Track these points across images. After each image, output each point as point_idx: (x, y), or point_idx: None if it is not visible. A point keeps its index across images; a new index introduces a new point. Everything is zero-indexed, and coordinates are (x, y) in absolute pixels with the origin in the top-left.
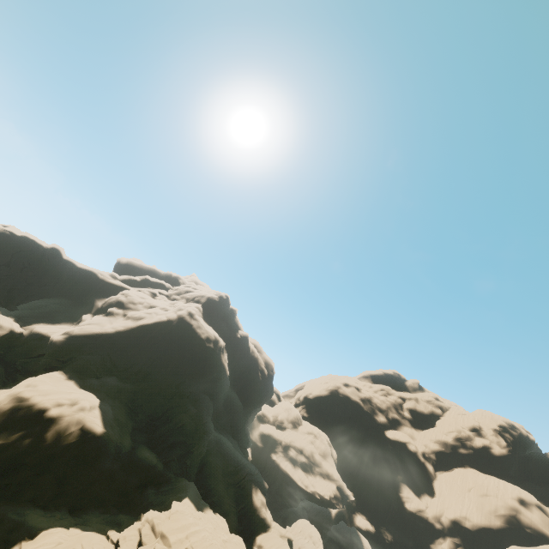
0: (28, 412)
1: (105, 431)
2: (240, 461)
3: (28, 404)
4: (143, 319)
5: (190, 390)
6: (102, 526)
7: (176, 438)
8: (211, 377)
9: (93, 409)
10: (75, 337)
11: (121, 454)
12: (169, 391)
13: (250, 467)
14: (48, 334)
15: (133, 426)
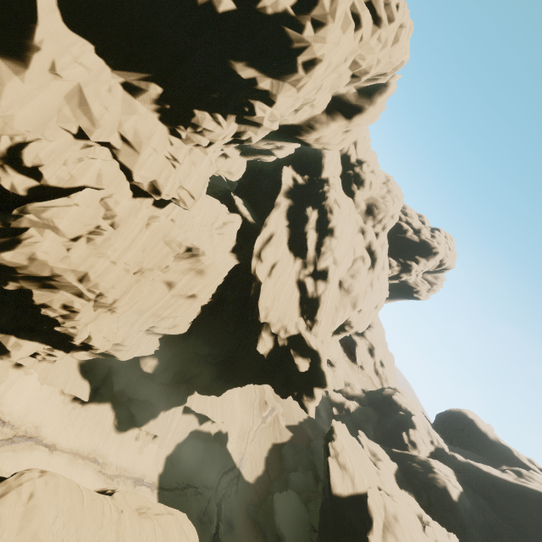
0: (428, 464)
1: (457, 501)
2: None
3: (429, 462)
4: (526, 483)
5: None
6: None
7: None
8: None
9: (456, 488)
10: (469, 464)
11: (466, 532)
12: None
13: None
14: (458, 458)
15: (487, 538)
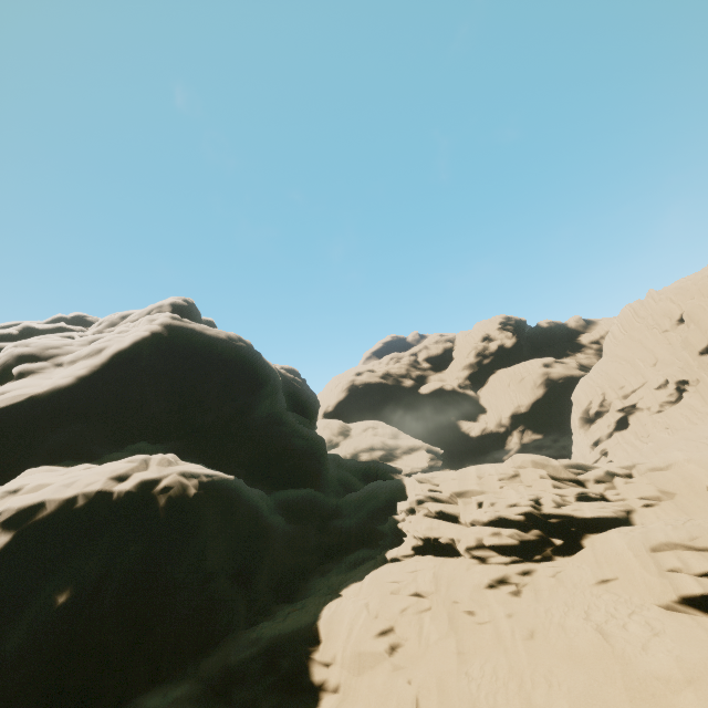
0: (66, 524)
1: (235, 478)
2: (358, 465)
3: (49, 515)
4: (107, 348)
5: (257, 415)
6: (360, 569)
7: (302, 461)
8: (268, 388)
9: (182, 465)
10: None
11: (267, 508)
12: (233, 427)
13: (374, 463)
14: None
15: None
